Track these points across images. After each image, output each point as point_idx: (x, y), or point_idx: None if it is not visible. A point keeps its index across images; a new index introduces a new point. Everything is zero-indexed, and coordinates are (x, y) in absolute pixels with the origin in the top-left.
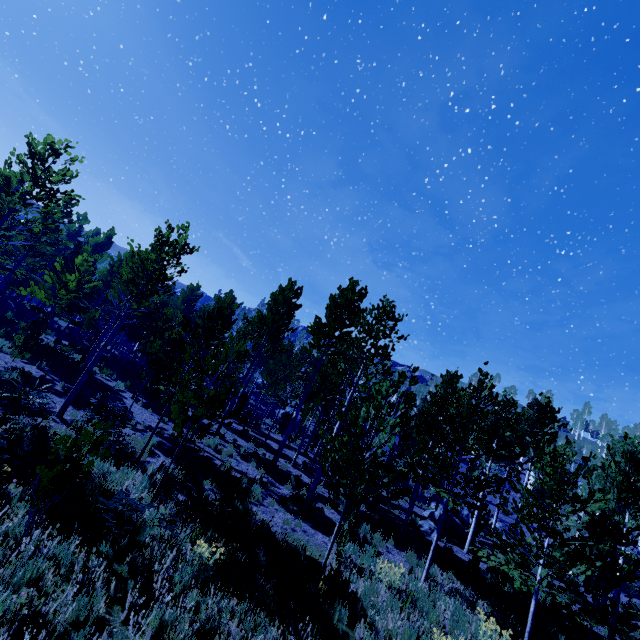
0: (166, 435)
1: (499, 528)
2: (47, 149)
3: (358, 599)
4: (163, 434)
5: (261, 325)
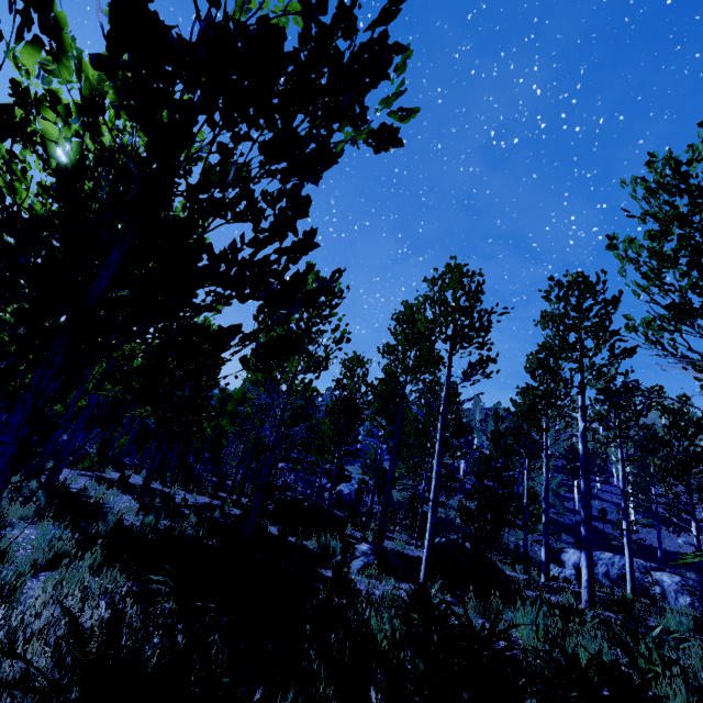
0: None
1: (672, 586)
2: None
3: None
4: None
5: None
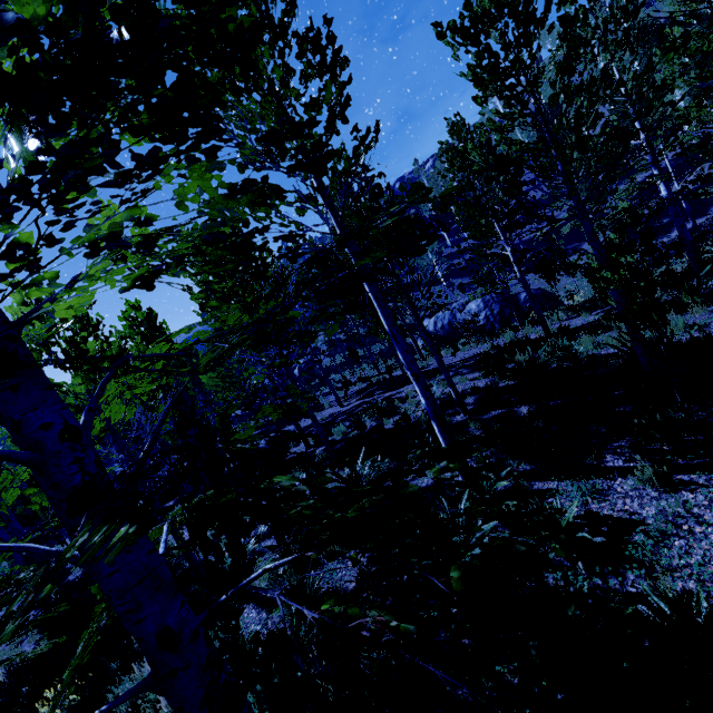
0: None
1: (476, 310)
2: None
3: None
4: None
5: None
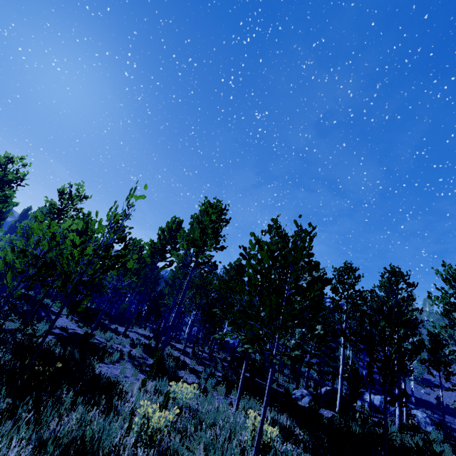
0: (71, 331)
1: (423, 418)
2: (6, 160)
3: (112, 398)
4: (67, 330)
5: (153, 249)
